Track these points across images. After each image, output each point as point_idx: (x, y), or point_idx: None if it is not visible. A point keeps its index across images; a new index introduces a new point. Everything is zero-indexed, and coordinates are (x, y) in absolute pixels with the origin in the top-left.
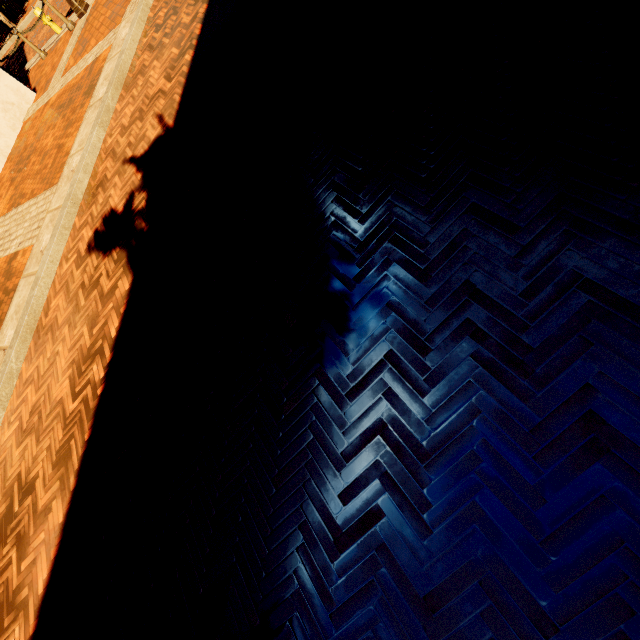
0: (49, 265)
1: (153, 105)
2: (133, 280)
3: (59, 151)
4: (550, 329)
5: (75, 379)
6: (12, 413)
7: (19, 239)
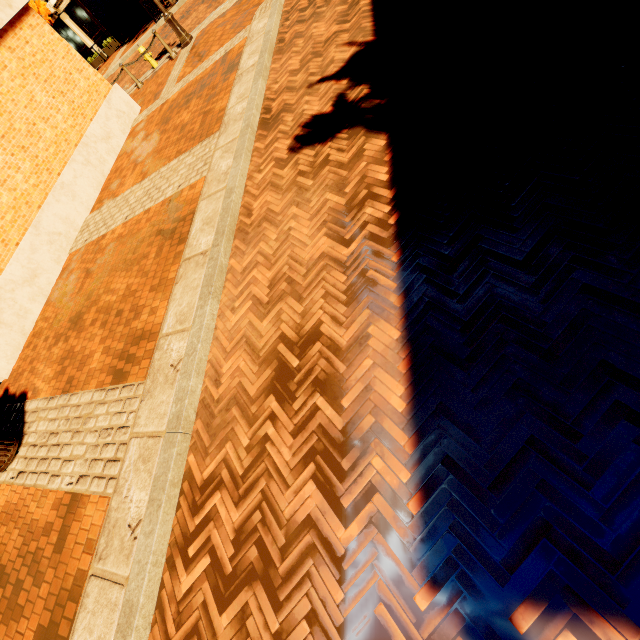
0: (240, 178)
1: (332, 43)
2: (389, 136)
3: (204, 117)
4: None
5: (337, 232)
6: (233, 301)
7: (177, 183)
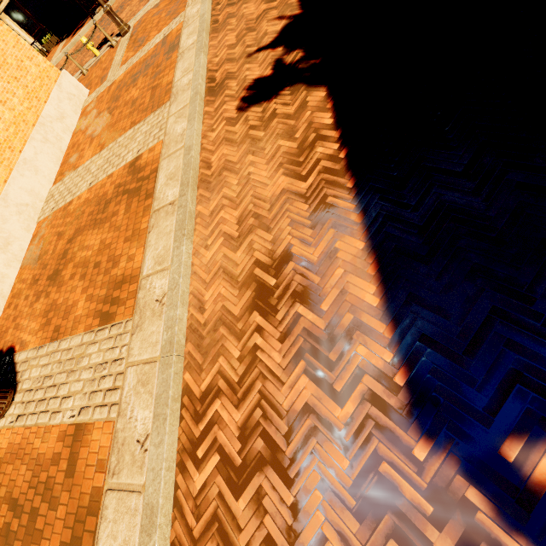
0: (196, 137)
1: (263, 19)
2: (328, 88)
3: (153, 91)
4: None
5: (294, 171)
6: (205, 240)
7: (135, 149)
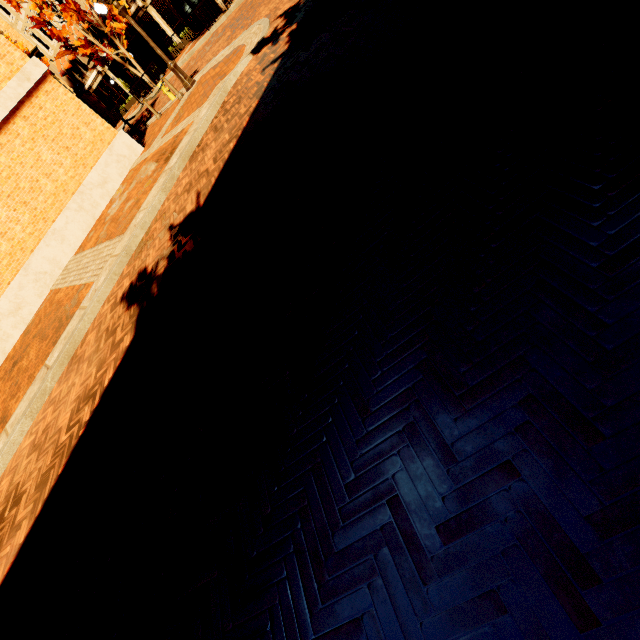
0: (96, 304)
1: (199, 182)
2: (133, 338)
3: (136, 204)
4: (354, 537)
5: (74, 413)
6: (35, 425)
7: (90, 273)
